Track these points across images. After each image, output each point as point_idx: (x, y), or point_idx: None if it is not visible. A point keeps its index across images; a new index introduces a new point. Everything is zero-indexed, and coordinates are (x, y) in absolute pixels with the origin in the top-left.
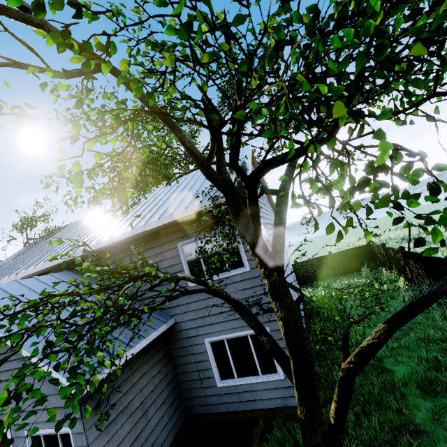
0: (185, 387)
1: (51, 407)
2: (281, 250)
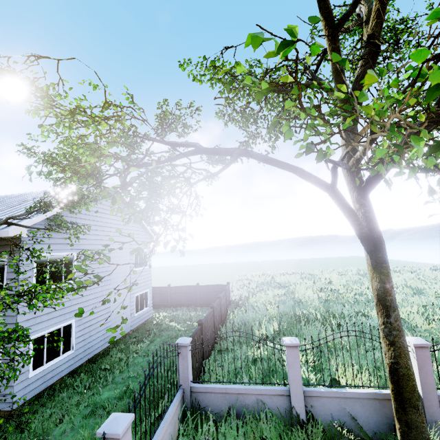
0: None
1: None
2: None
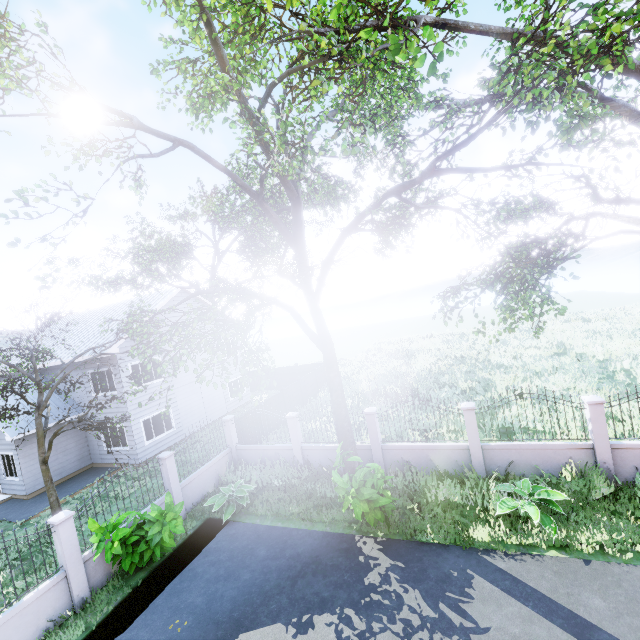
0: (92, 448)
1: (6, 444)
2: (42, 407)
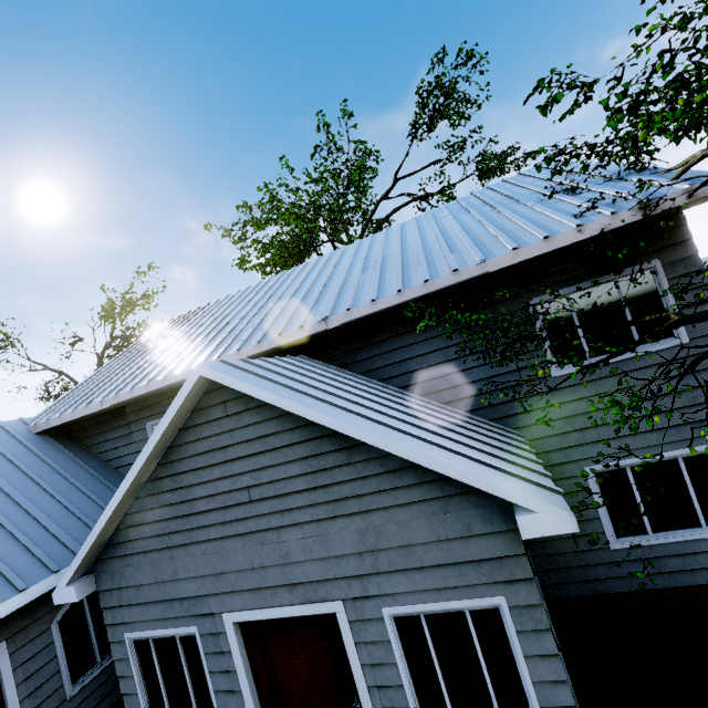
0: (540, 552)
1: (452, 562)
2: None
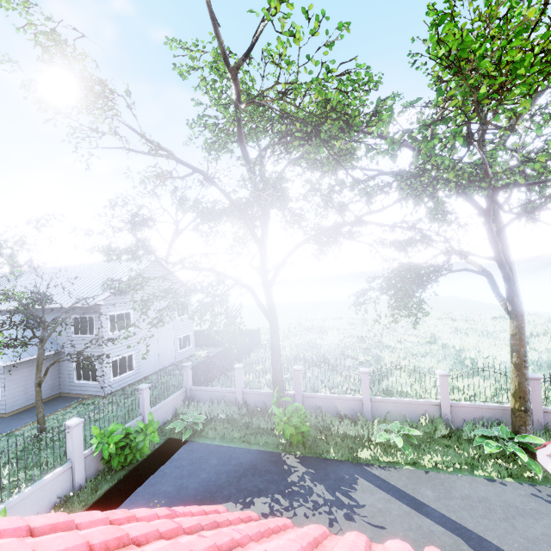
0: (62, 380)
1: None
2: (45, 341)
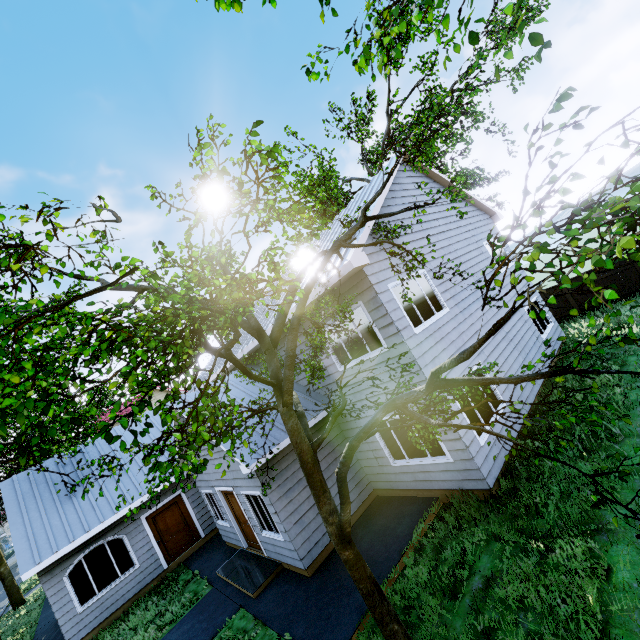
0: (365, 464)
1: (246, 477)
2: (285, 385)
